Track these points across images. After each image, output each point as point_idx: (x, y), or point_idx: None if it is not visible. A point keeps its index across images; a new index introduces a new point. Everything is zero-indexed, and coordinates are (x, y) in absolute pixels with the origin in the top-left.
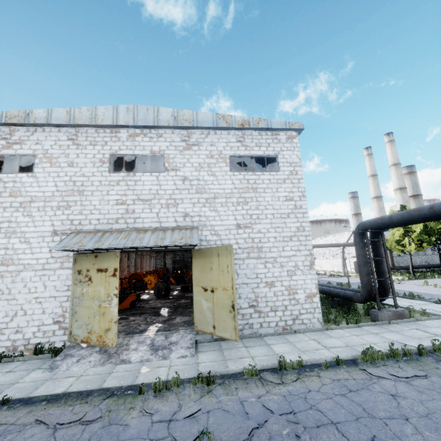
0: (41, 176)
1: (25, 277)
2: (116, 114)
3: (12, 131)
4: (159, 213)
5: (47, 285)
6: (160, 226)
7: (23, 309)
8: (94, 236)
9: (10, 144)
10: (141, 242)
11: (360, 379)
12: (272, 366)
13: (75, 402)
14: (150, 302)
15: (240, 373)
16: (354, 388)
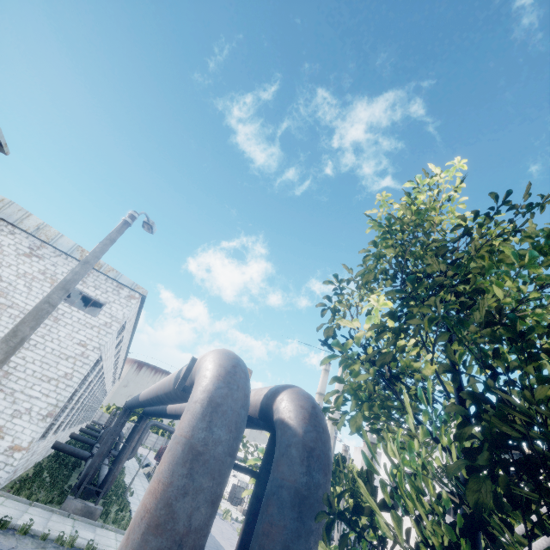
0: None
1: None
2: None
3: None
4: None
5: None
6: None
7: None
8: None
9: None
10: None
11: None
12: None
13: None
14: None
15: None
16: None
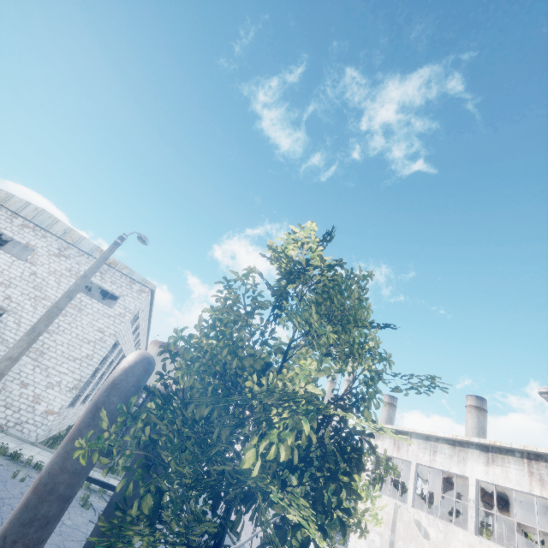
0: None
1: None
2: (25, 207)
3: None
4: None
5: None
6: None
7: None
8: None
9: None
10: None
11: None
12: None
13: None
14: None
15: None
16: None
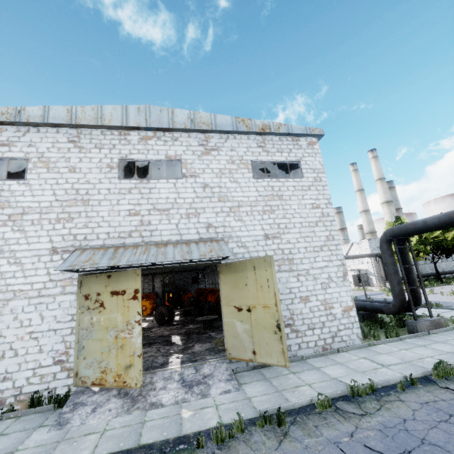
0: (36, 183)
1: (15, 307)
2: (126, 114)
3: None
4: (179, 225)
5: (45, 316)
6: (181, 239)
7: (12, 348)
8: (105, 252)
9: None
10: (166, 257)
11: (449, 399)
12: (341, 393)
13: None
14: (153, 330)
15: (308, 406)
16: (452, 412)
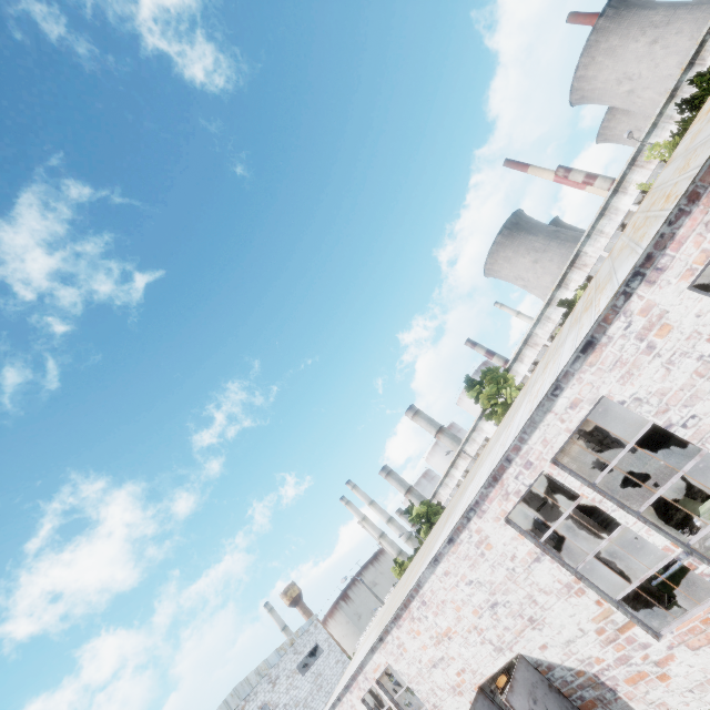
0: None
1: None
2: (228, 704)
3: None
4: None
5: None
6: None
7: None
8: None
9: None
10: None
11: None
12: None
13: None
14: None
15: None
16: None
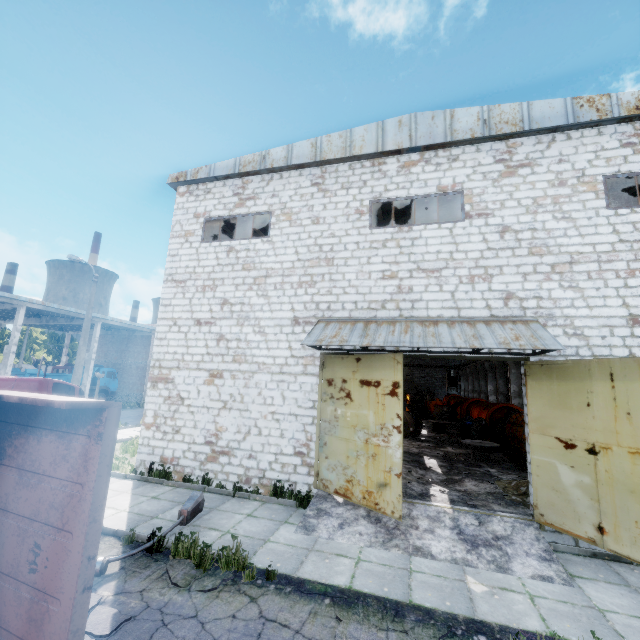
0: (278, 240)
1: (259, 381)
2: (382, 134)
3: (244, 183)
4: (455, 293)
5: (286, 396)
6: (459, 315)
7: (257, 425)
8: (353, 327)
9: (243, 200)
10: (440, 341)
11: None
12: None
13: (382, 623)
14: None
15: None
16: None
